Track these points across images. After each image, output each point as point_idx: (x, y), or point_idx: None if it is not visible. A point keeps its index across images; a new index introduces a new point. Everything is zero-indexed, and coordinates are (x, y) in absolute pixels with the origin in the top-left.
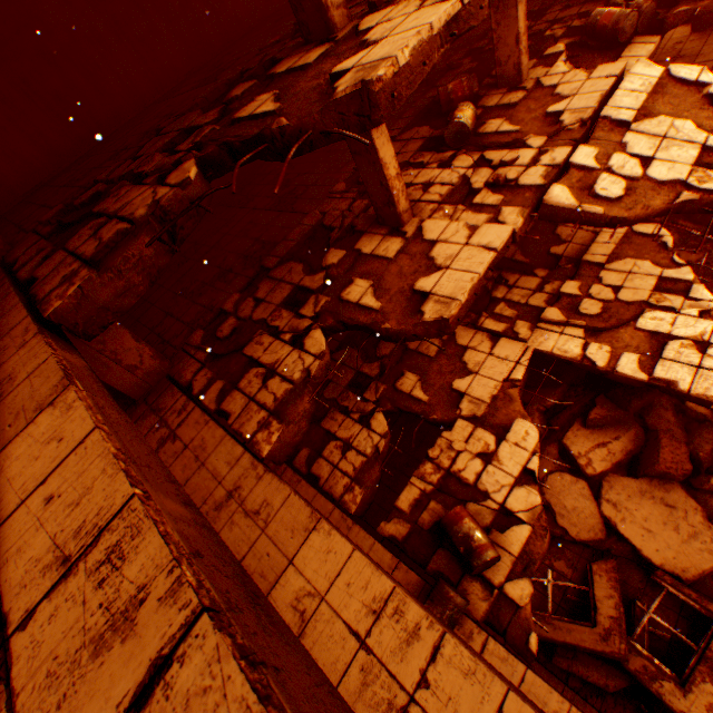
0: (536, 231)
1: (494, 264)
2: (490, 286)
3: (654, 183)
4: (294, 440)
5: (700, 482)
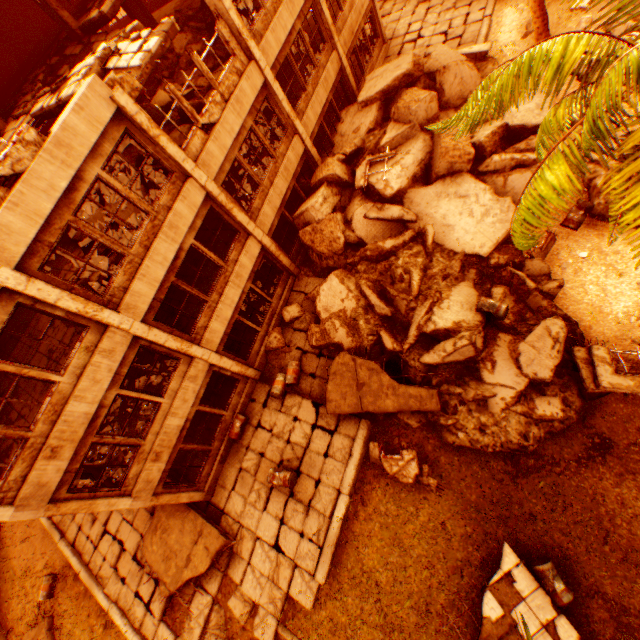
0: (85, 52)
1: None
2: (36, 94)
3: None
4: None
5: (145, 173)
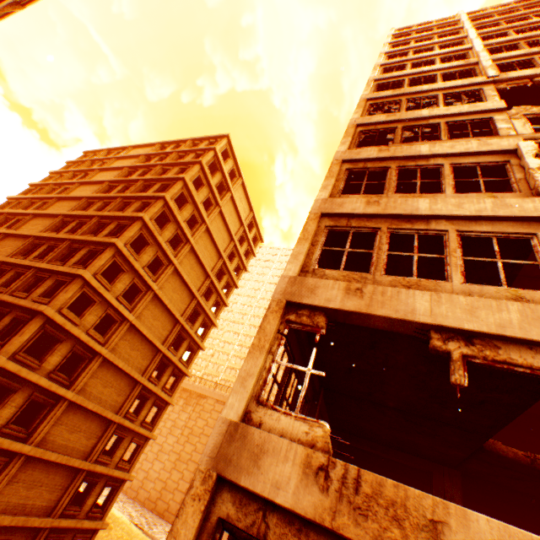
0: None
1: None
2: None
3: None
4: (498, 450)
5: None
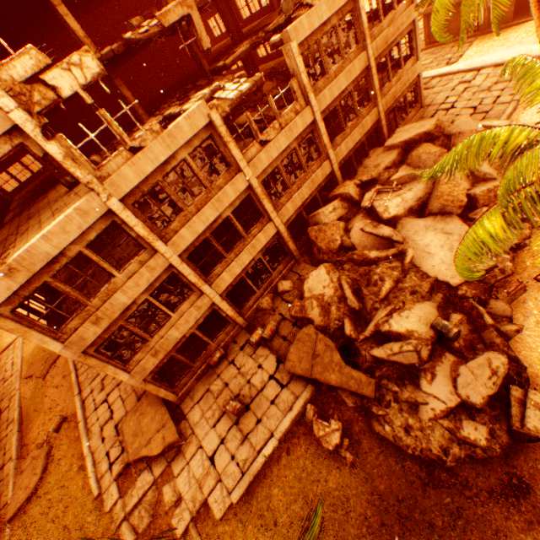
0: (208, 85)
1: (104, 61)
2: (171, 104)
3: (157, 27)
4: None
5: (215, 163)
